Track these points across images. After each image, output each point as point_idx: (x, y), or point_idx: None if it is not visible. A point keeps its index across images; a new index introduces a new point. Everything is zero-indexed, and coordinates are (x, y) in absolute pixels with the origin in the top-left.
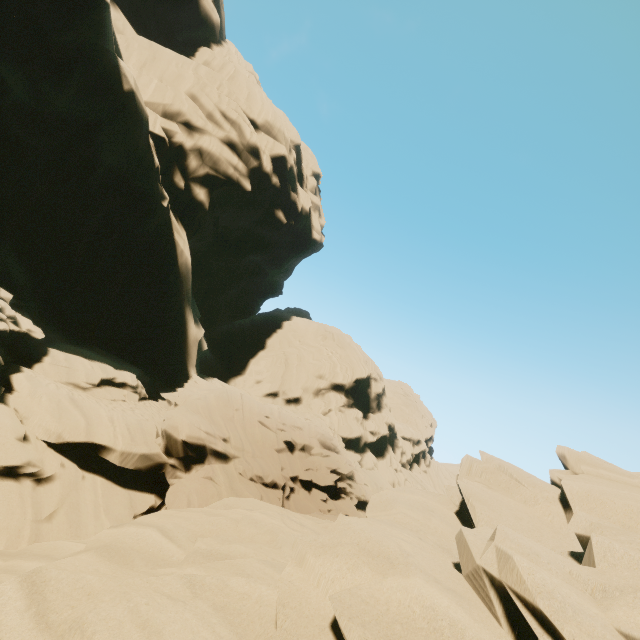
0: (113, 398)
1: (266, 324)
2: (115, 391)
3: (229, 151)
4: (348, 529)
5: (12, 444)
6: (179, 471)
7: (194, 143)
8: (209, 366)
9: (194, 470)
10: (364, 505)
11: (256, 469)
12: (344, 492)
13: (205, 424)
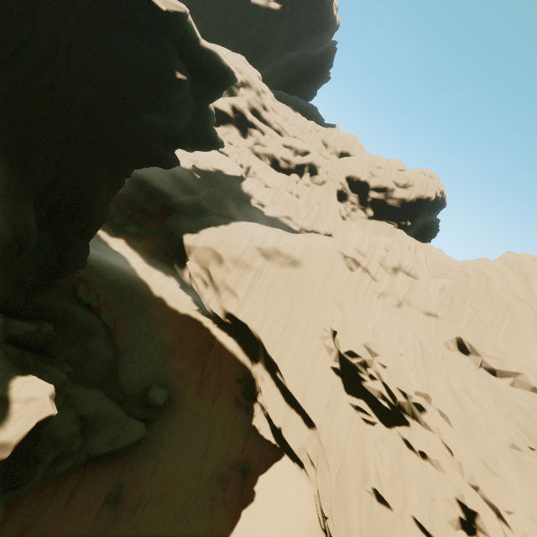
0: None
1: None
2: None
3: None
4: None
5: None
6: None
7: None
8: None
9: None
10: None
11: None
12: None
13: None
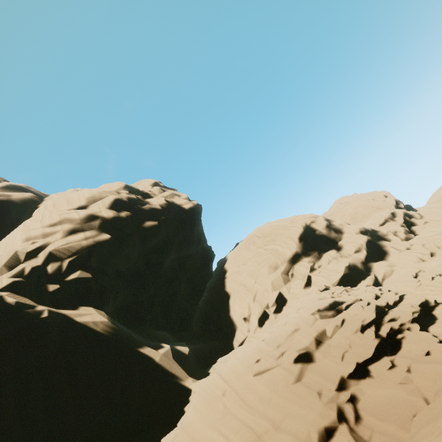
0: None
1: (216, 281)
2: None
3: (73, 236)
4: None
5: None
6: None
7: (44, 259)
8: (209, 354)
9: None
10: (426, 315)
11: None
12: (396, 332)
13: None
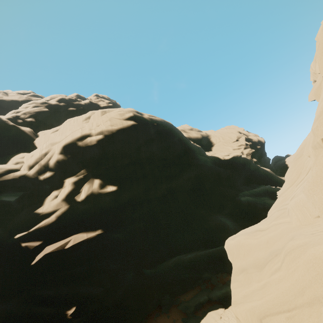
0: None
1: (283, 167)
2: None
3: (246, 149)
4: None
5: None
6: None
7: (245, 155)
8: None
9: None
10: None
11: None
12: None
13: None
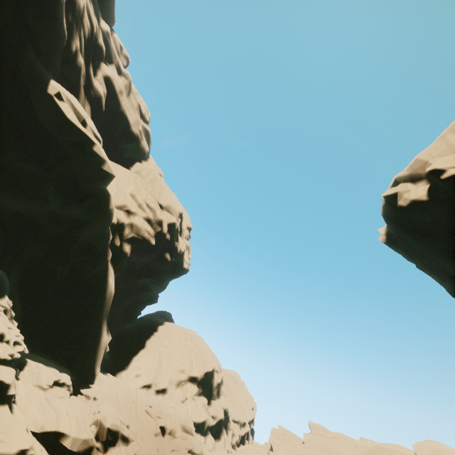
0: (59, 395)
1: (147, 328)
2: (59, 390)
3: (147, 224)
4: (237, 454)
5: (25, 433)
6: (100, 453)
7: (130, 221)
8: (105, 363)
9: (109, 451)
10: None
11: (144, 450)
12: None
13: (119, 414)
